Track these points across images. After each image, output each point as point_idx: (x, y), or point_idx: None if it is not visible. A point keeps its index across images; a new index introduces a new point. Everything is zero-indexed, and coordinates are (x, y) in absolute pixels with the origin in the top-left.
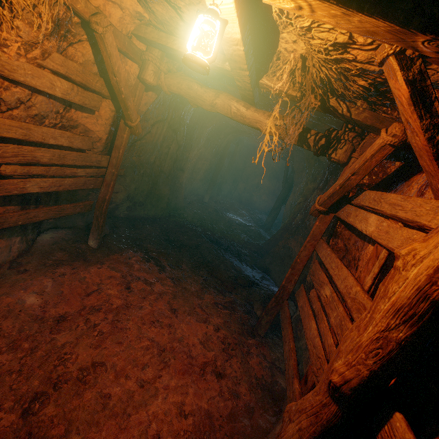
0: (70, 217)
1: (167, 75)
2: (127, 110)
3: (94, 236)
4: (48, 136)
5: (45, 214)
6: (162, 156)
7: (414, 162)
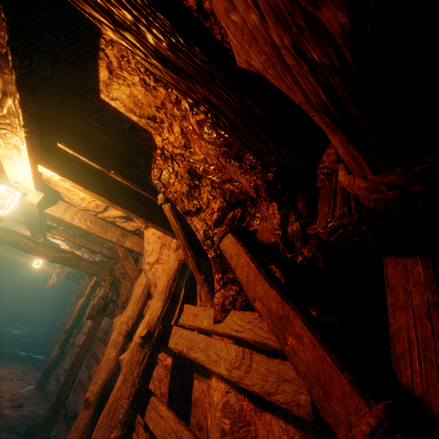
0: None
1: (2, 251)
2: None
3: None
4: None
5: None
6: None
7: None
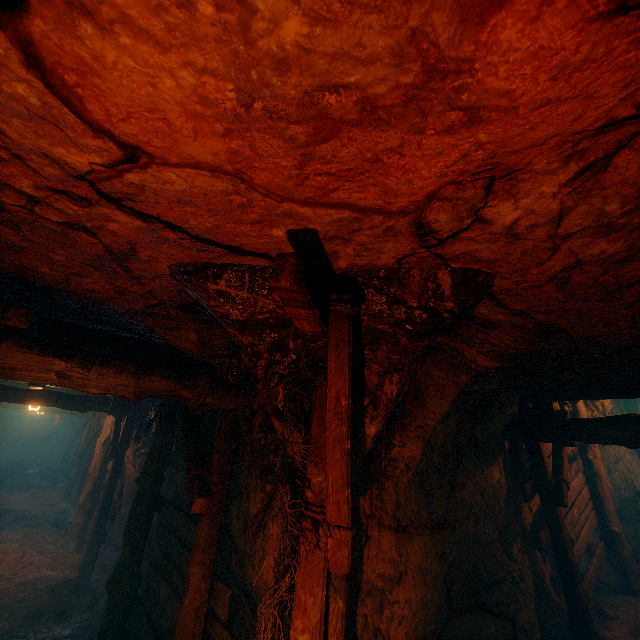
0: None
1: None
2: None
3: None
4: None
5: None
6: None
7: None
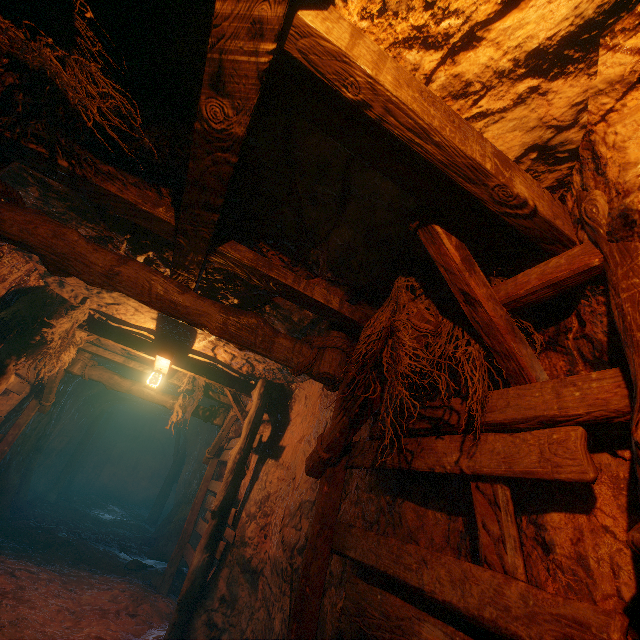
0: None
1: (91, 368)
2: (51, 393)
3: None
4: None
5: None
6: (29, 432)
7: None
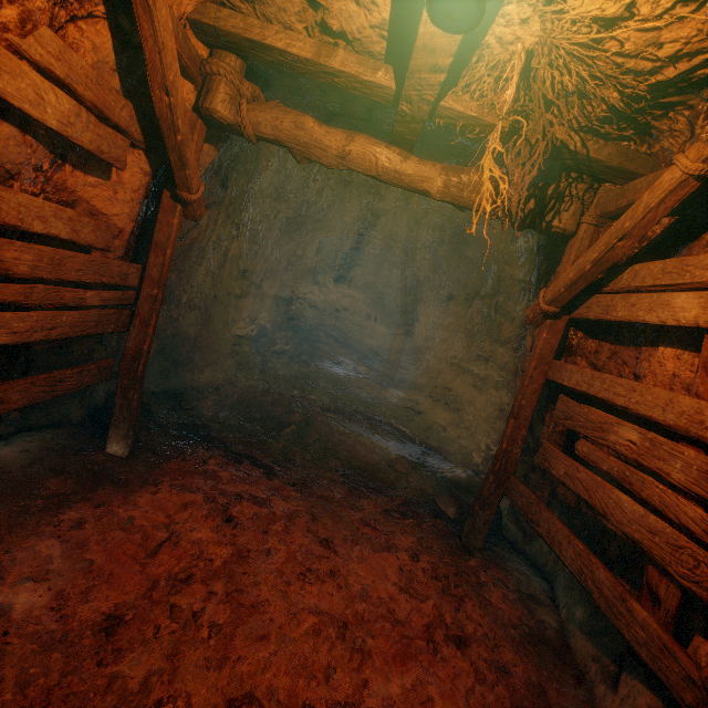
0: (57, 402)
1: (252, 106)
2: (185, 167)
3: (120, 433)
4: (29, 214)
5: (22, 394)
6: (215, 270)
7: (699, 211)
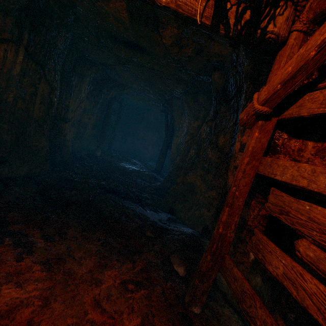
0: None
1: None
2: None
3: None
4: None
5: None
6: (26, 96)
7: None
